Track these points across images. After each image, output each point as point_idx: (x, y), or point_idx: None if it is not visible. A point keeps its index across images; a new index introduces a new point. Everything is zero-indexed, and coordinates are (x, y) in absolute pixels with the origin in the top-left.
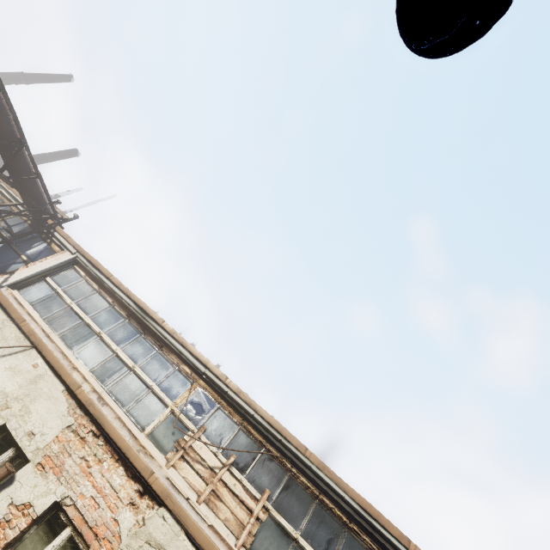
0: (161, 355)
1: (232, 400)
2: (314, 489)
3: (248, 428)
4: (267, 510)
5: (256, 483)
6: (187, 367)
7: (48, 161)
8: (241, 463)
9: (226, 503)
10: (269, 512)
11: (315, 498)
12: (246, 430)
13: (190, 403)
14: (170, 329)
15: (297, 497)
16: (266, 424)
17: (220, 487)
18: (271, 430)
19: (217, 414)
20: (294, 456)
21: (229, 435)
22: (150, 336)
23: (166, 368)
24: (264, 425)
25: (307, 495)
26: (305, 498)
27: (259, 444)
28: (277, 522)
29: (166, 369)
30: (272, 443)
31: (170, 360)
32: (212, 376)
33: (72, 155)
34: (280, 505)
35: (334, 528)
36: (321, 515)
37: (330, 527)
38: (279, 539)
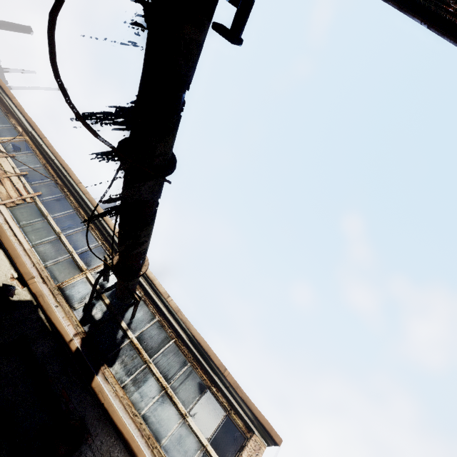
0: (5, 117)
1: (43, 151)
2: (77, 205)
3: (48, 167)
4: (35, 200)
5: (35, 189)
6: (21, 128)
7: (1, 28)
8: (30, 178)
9: (5, 187)
10: (35, 201)
11: (75, 208)
12: (46, 168)
13: (11, 143)
14: (17, 103)
15: (62, 203)
16: (61, 166)
17: (6, 180)
18: (62, 169)
19: (29, 155)
20: (71, 186)
21: (31, 165)
22: (2, 106)
23: (4, 123)
24: (58, 166)
25: (69, 205)
26: (67, 206)
27: (51, 176)
28: (38, 206)
29: (3, 124)
30: (61, 179)
31: (10, 121)
32: (35, 135)
33: (25, 31)
34: (46, 202)
35: (78, 222)
36: (73, 215)
37: (75, 221)
38: (34, 212)
